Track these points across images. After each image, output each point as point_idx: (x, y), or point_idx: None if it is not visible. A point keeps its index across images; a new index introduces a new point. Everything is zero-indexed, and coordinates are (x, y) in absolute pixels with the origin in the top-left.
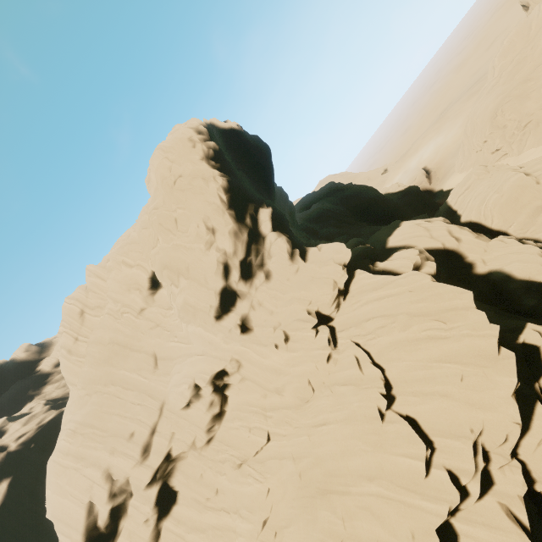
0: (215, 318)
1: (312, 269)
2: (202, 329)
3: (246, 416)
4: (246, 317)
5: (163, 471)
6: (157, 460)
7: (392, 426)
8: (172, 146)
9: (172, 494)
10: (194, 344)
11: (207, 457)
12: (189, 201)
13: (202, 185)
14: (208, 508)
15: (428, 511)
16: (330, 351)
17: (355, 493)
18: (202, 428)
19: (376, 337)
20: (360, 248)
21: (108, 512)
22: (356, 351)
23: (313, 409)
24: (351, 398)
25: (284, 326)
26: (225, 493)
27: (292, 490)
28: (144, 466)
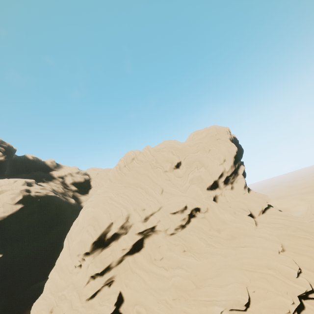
0: (206, 188)
1: (252, 196)
2: (199, 189)
3: (198, 232)
4: (217, 196)
5: (147, 232)
6: (150, 225)
7: (283, 256)
8: (220, 129)
9: (140, 246)
10: (188, 193)
11: (168, 240)
12: (220, 147)
13: (229, 145)
14: (153, 263)
15: (296, 287)
16: (254, 225)
17: (259, 272)
18: (176, 225)
19: (278, 230)
20: (268, 204)
21: (113, 233)
22: (267, 230)
23: (239, 241)
24: (264, 241)
25: (232, 208)
26: (172, 258)
27: (219, 265)
28: (143, 224)
